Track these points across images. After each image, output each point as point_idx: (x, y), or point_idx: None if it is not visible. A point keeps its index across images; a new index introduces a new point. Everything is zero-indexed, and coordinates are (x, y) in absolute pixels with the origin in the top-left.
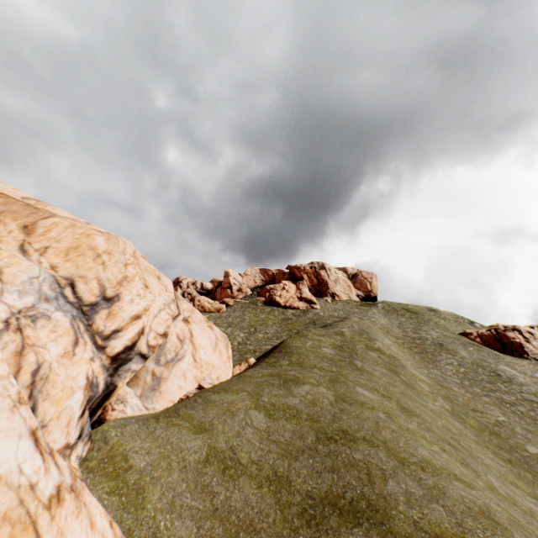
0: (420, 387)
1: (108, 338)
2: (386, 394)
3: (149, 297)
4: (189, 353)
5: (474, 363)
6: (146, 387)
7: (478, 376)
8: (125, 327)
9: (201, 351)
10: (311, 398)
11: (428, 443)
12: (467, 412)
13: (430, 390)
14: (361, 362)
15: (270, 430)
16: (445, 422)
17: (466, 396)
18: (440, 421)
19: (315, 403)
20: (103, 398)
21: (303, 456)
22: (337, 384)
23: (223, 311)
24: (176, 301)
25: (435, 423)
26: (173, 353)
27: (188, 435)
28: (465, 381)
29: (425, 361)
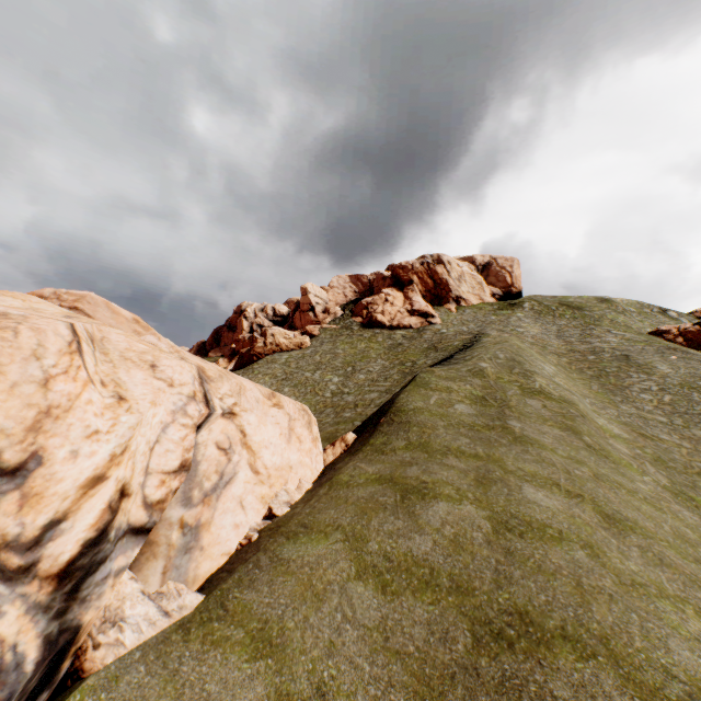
0: (615, 449)
1: (36, 544)
2: (572, 490)
3: (124, 422)
4: (244, 465)
5: (684, 384)
6: (173, 553)
7: (695, 406)
8: (73, 508)
9: (264, 454)
10: (452, 534)
11: (677, 611)
12: (694, 480)
13: (631, 451)
14: (519, 423)
15: (387, 625)
16: (673, 519)
17: (683, 447)
18: (665, 522)
19: (460, 545)
20: (55, 660)
21: (453, 695)
22: (490, 488)
23: (306, 346)
24: (204, 389)
25: (661, 533)
26: (214, 476)
27: (239, 670)
28: (675, 418)
29: (608, 390)
